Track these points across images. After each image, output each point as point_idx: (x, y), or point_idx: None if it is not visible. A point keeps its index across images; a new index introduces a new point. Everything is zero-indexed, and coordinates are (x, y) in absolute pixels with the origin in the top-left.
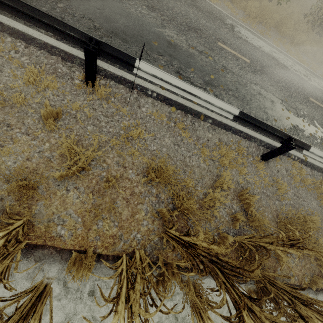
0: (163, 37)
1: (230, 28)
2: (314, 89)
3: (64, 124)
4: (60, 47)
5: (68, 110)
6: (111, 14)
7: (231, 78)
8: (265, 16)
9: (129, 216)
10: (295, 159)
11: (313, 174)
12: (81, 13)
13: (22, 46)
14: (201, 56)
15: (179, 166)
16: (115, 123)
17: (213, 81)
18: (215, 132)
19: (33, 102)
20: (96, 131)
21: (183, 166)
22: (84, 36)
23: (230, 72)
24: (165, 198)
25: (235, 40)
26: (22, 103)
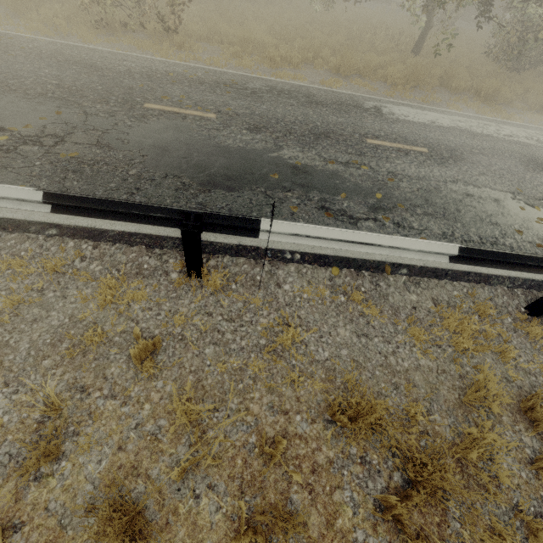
0: (283, 162)
1: (376, 112)
2: None
3: (167, 357)
4: (141, 231)
5: (169, 329)
6: (203, 159)
7: (409, 186)
8: (420, 78)
9: (325, 527)
10: None
11: None
12: (161, 173)
13: (90, 248)
14: (349, 170)
15: (382, 379)
16: (248, 328)
17: (382, 202)
18: (421, 288)
19: (114, 333)
20: (220, 354)
21: (390, 376)
22: (176, 213)
23: (404, 178)
24: (380, 461)
25: (391, 126)
26: (100, 341)
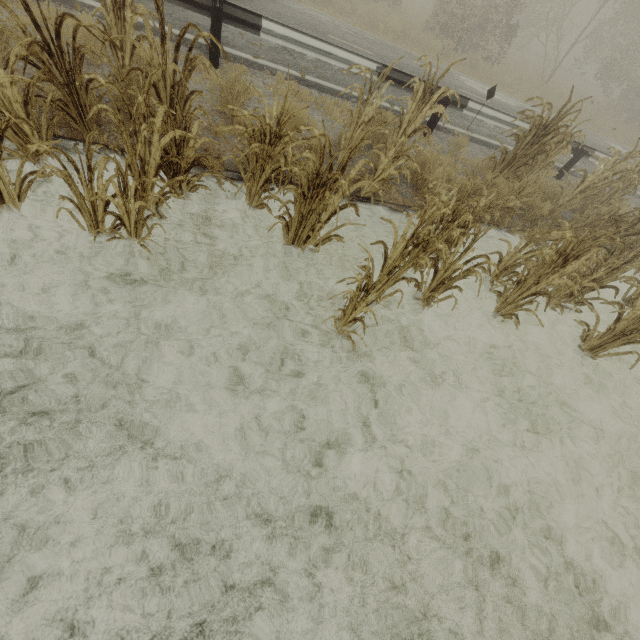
0: None
1: None
2: (342, 33)
3: None
4: None
5: None
6: None
7: None
8: None
9: None
10: (285, 76)
11: (323, 97)
12: None
13: None
14: None
15: None
16: None
17: None
18: None
19: None
20: None
21: None
22: None
23: None
24: None
25: None
26: None
